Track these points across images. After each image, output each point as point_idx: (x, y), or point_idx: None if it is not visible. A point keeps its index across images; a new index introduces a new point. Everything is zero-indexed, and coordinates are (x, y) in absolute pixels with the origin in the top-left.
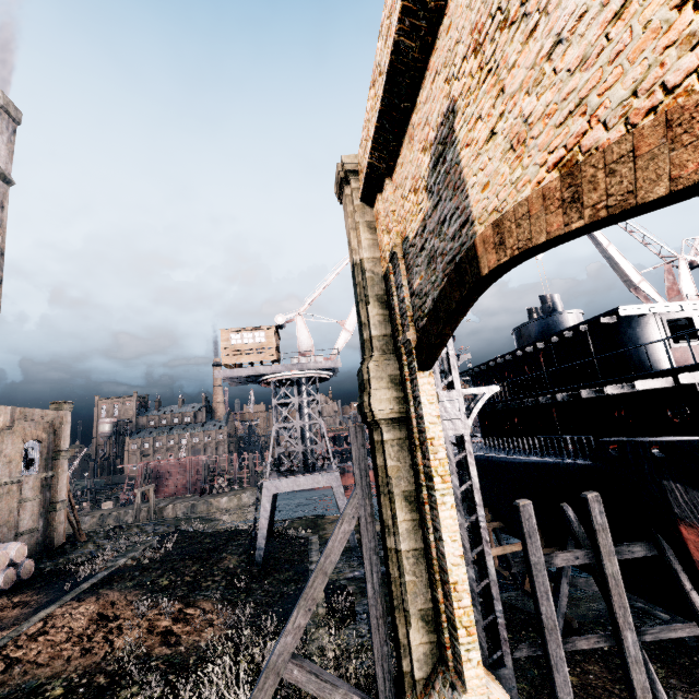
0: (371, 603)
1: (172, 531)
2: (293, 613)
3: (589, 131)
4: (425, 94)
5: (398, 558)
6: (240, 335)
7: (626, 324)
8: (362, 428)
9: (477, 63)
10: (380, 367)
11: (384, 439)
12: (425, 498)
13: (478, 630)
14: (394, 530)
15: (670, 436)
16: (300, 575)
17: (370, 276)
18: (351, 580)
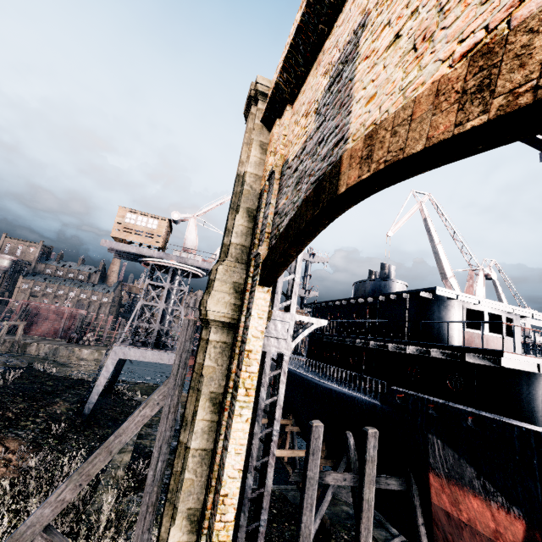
0: (147, 490)
1: (23, 366)
2: (61, 485)
3: None
4: (343, 16)
5: (185, 454)
6: (136, 217)
7: (437, 302)
8: (195, 323)
9: None
10: (228, 272)
11: (210, 339)
12: (227, 404)
13: (239, 535)
14: (191, 426)
15: (443, 398)
16: None
17: (248, 189)
18: None
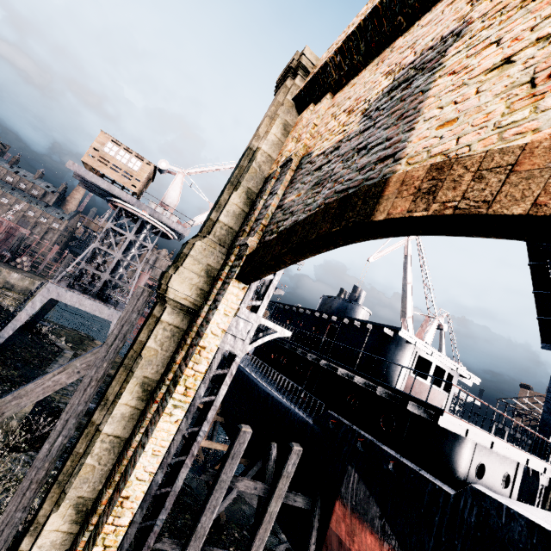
0: (36, 464)
1: None
2: None
3: None
4: (431, 16)
5: (93, 436)
6: (117, 149)
7: (396, 342)
8: (150, 295)
9: None
10: (205, 252)
11: (162, 319)
12: (159, 397)
13: (130, 531)
14: (110, 408)
15: (371, 434)
16: (25, 379)
17: (255, 168)
18: None
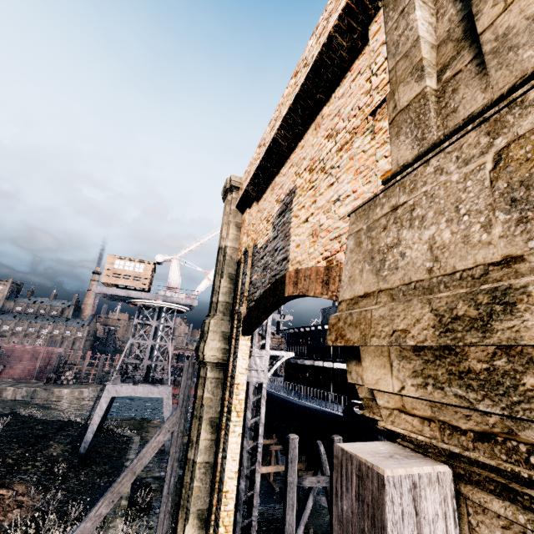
0: (164, 501)
1: (6, 413)
2: (98, 503)
3: (340, 252)
4: (285, 171)
5: (193, 467)
6: (124, 263)
7: None
8: (194, 364)
9: (309, 178)
10: (218, 324)
11: (207, 376)
12: (223, 425)
13: (237, 529)
14: (196, 445)
15: None
16: (115, 469)
17: (229, 259)
18: (156, 479)
